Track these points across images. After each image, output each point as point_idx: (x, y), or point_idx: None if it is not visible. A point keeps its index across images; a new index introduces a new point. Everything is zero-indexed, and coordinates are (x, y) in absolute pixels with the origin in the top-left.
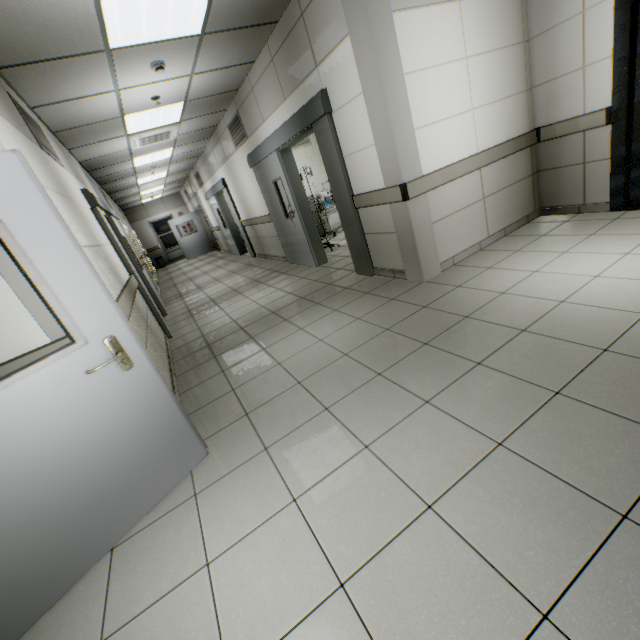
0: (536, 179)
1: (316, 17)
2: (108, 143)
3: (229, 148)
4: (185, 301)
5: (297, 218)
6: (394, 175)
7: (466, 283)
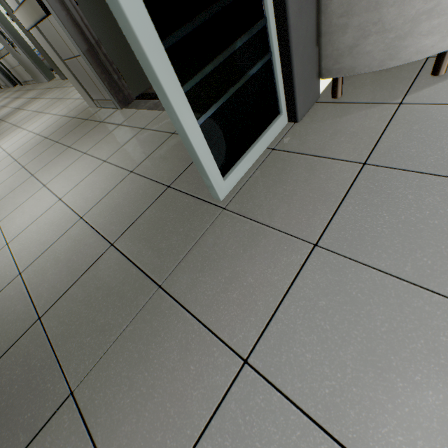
0: None
1: None
2: None
3: None
4: None
5: (18, 47)
6: None
7: None
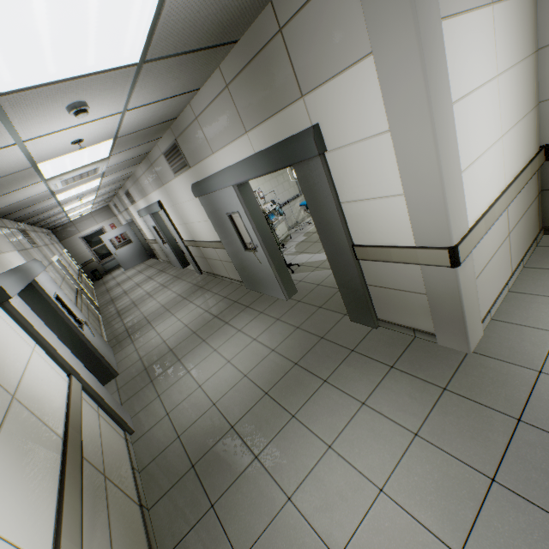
0: (539, 198)
1: (306, 32)
2: (20, 191)
3: (165, 174)
4: (136, 347)
5: (261, 253)
6: (437, 235)
7: (548, 365)
